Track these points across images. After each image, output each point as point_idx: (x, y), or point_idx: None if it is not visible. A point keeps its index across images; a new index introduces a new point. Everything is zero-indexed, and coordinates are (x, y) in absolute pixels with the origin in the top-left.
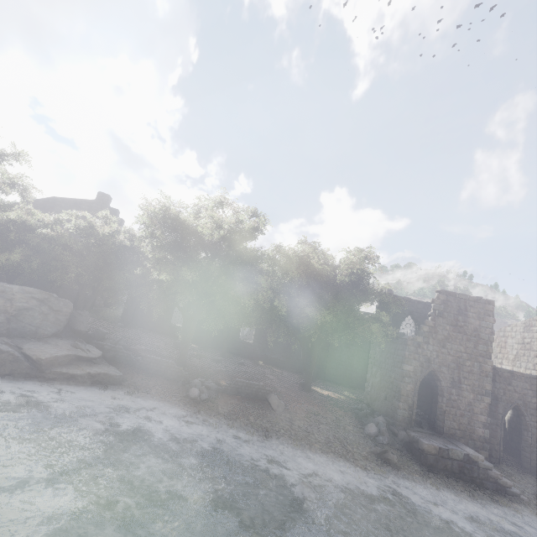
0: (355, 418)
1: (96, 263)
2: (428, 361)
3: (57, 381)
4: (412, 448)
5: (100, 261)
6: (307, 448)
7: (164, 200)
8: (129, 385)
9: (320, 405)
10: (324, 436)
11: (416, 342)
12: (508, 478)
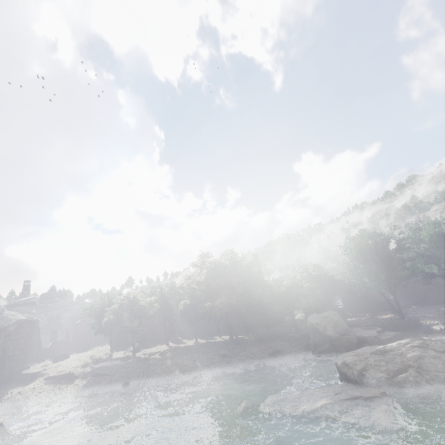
0: None
1: (324, 290)
2: None
3: (387, 343)
4: None
5: (327, 287)
6: None
7: (350, 245)
8: (406, 336)
9: None
10: None
11: None
12: None
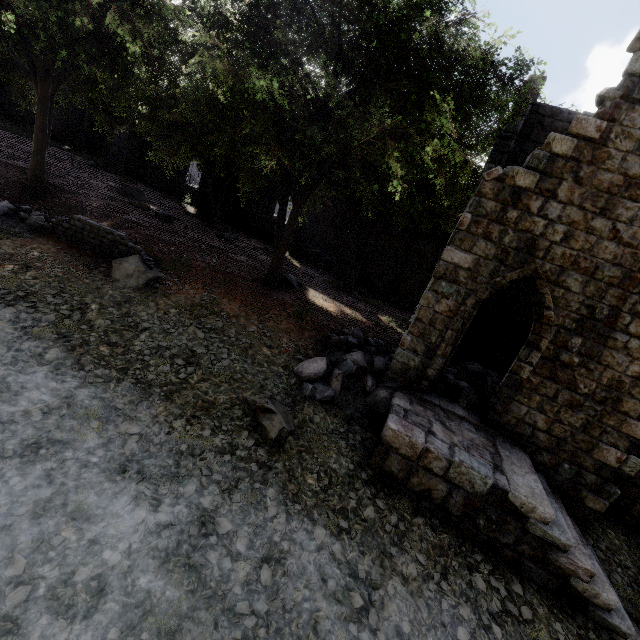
0: (311, 343)
1: None
2: (528, 247)
3: None
4: (381, 428)
5: None
6: (66, 346)
7: None
8: None
9: (253, 305)
10: (160, 343)
11: (510, 189)
12: (637, 575)
